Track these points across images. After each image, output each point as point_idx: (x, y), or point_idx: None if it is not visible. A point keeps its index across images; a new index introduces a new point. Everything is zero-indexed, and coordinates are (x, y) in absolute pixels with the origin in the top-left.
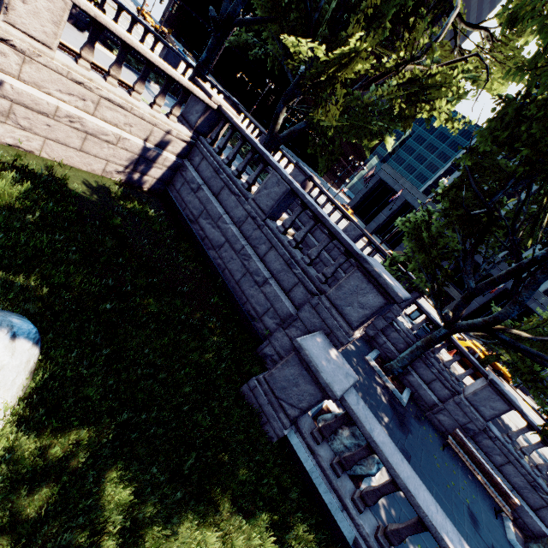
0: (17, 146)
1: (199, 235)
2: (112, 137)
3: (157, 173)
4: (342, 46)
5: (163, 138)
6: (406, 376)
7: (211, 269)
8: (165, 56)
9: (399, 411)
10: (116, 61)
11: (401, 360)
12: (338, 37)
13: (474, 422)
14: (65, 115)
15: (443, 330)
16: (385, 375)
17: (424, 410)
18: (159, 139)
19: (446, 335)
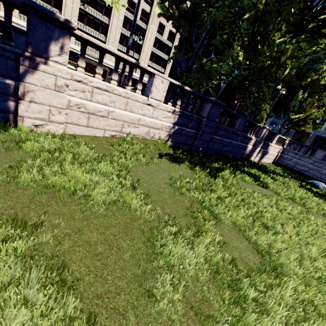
0: (264, 162)
1: (297, 170)
2: (274, 154)
3: (276, 159)
4: (304, 111)
5: (279, 151)
6: None
7: (308, 177)
8: None
9: None
10: (277, 140)
11: None
12: (301, 109)
13: None
14: (271, 153)
15: None
16: None
17: None
18: (278, 151)
19: None
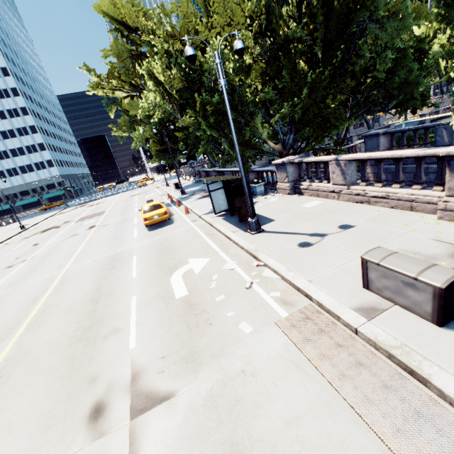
0: None
1: None
2: None
3: None
4: None
5: None
6: None
7: None
8: None
9: None
10: None
11: None
12: None
13: None
14: None
15: None
16: None
17: None
18: None
19: None
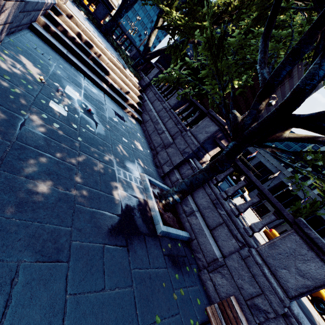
0: None
1: None
2: None
3: None
4: None
5: None
6: (189, 217)
7: None
8: (98, 7)
9: (136, 224)
10: None
11: (179, 183)
12: None
13: (268, 296)
14: None
15: (231, 143)
16: (156, 199)
17: (199, 267)
18: None
19: (234, 148)
